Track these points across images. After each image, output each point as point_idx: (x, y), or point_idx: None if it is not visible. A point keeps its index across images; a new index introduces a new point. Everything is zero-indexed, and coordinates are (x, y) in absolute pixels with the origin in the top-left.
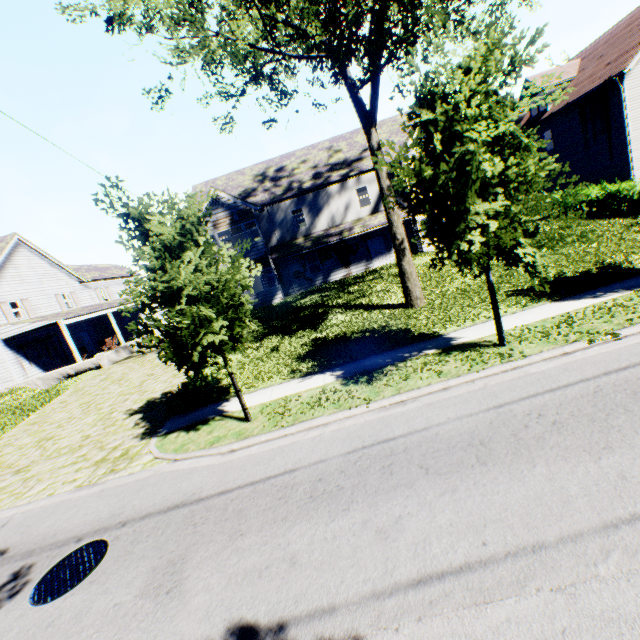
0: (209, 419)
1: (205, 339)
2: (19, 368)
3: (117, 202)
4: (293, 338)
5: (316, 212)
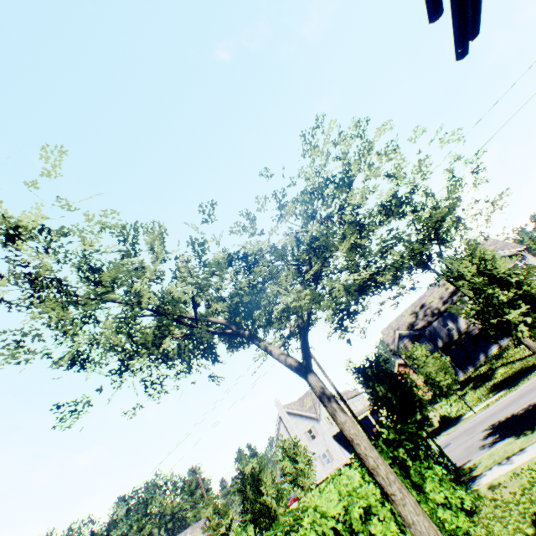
0: (459, 421)
1: (444, 382)
2: (341, 451)
3: (400, 352)
4: (479, 388)
5: (455, 320)
